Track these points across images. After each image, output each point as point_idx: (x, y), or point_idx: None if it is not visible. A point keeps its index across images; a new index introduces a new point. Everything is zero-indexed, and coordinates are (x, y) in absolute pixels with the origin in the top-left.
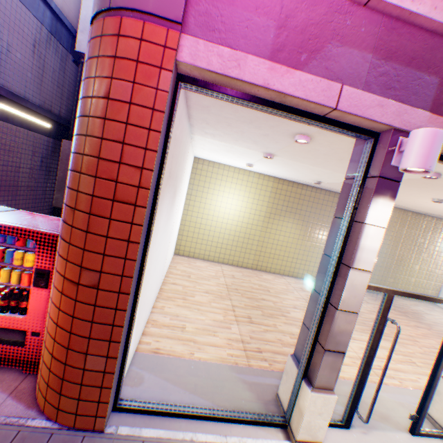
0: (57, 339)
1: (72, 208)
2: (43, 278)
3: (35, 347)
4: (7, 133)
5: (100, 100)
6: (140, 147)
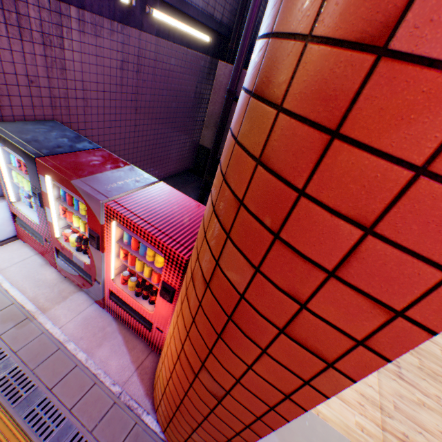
0: (169, 385)
1: (203, 277)
2: (168, 293)
3: (158, 337)
4: (167, 56)
5: (337, 51)
6: (427, 257)
